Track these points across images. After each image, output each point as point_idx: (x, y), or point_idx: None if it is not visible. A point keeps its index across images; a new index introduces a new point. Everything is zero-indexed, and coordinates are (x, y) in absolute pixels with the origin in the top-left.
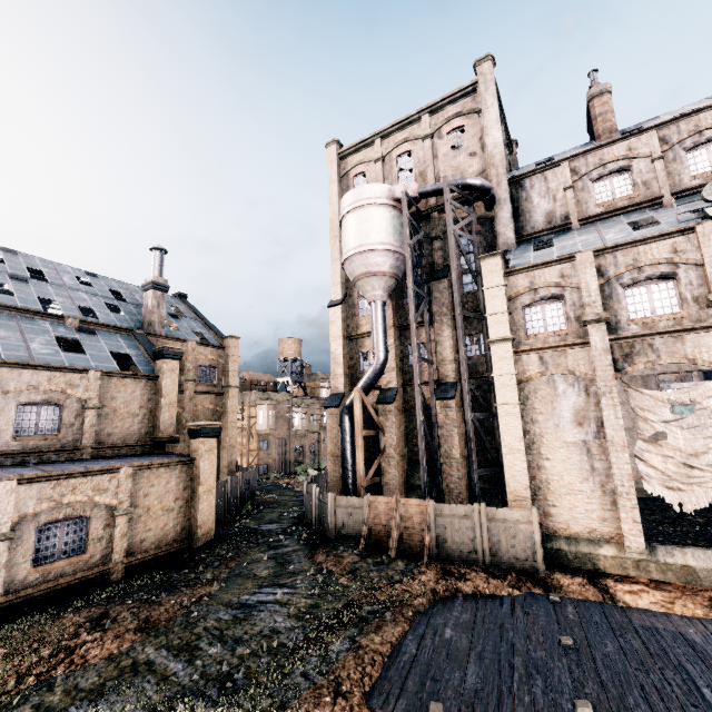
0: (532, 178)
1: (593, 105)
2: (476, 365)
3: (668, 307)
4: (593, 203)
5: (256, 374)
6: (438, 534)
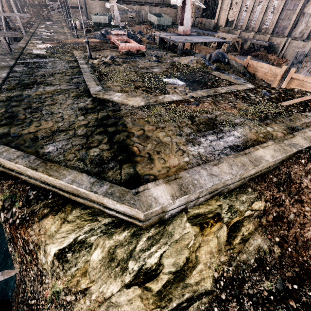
0: None
1: None
2: None
3: None
4: None
5: None
6: (205, 24)
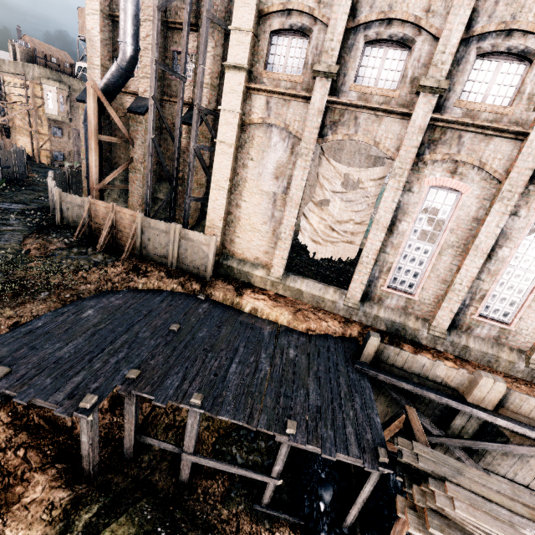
0: None
1: None
2: None
3: (389, 82)
4: None
5: (44, 45)
6: (143, 240)
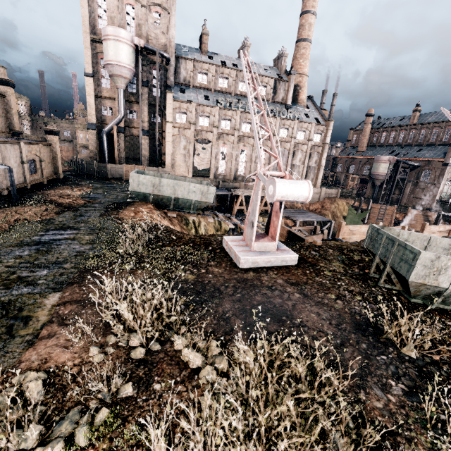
0: (182, 60)
1: (203, 37)
2: (155, 125)
3: (206, 125)
4: (197, 81)
5: None
6: None
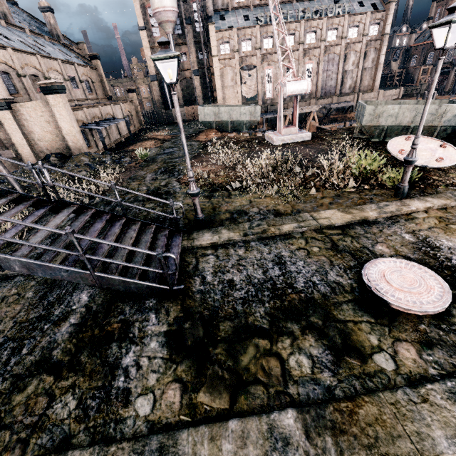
0: None
1: None
2: (202, 63)
3: (249, 49)
4: (235, 1)
5: None
6: None
